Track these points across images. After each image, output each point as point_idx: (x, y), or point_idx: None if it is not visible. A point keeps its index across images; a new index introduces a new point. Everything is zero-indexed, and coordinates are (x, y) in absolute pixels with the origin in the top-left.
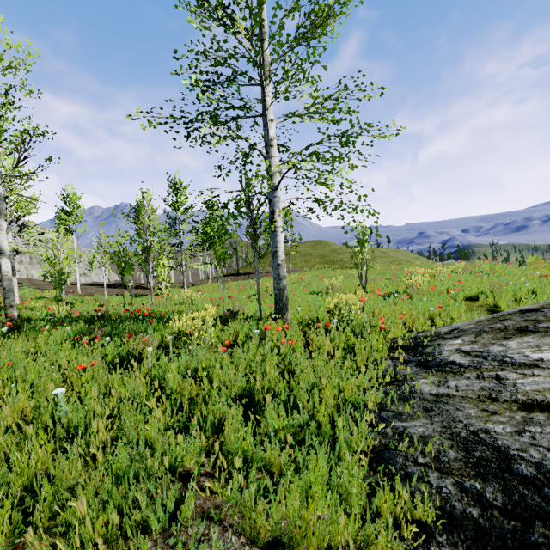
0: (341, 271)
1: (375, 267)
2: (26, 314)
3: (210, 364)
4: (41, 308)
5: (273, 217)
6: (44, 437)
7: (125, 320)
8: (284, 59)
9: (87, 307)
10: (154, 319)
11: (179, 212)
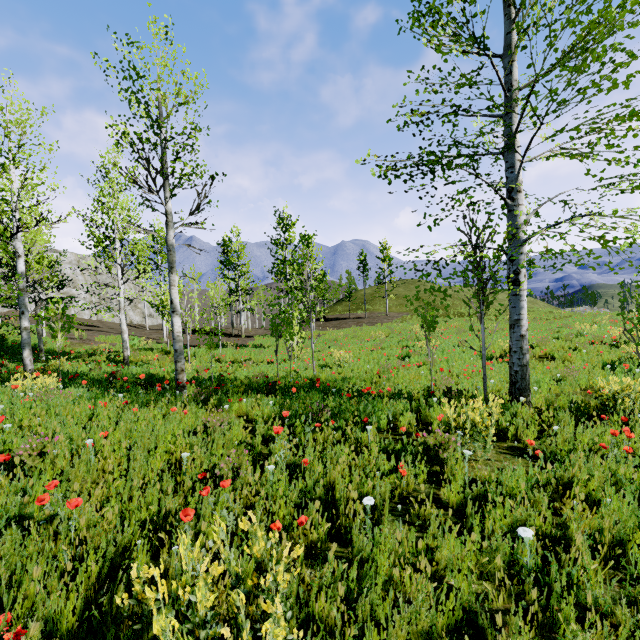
0: (456, 320)
1: (492, 315)
2: (153, 371)
3: (574, 481)
4: (155, 362)
5: (517, 278)
6: (571, 601)
7: (315, 392)
8: (572, 89)
9: (204, 362)
10: (355, 393)
11: (286, 252)
